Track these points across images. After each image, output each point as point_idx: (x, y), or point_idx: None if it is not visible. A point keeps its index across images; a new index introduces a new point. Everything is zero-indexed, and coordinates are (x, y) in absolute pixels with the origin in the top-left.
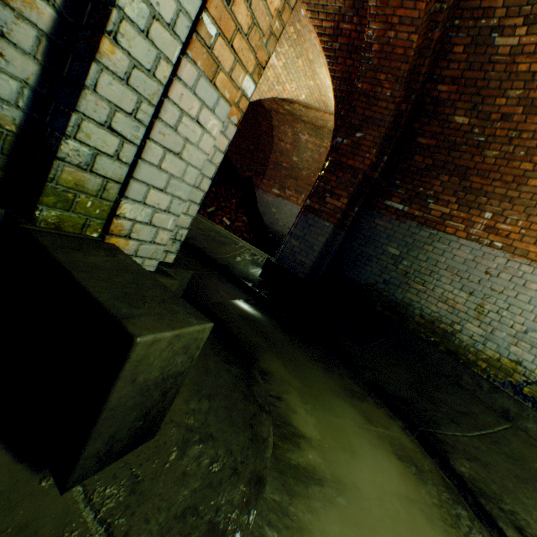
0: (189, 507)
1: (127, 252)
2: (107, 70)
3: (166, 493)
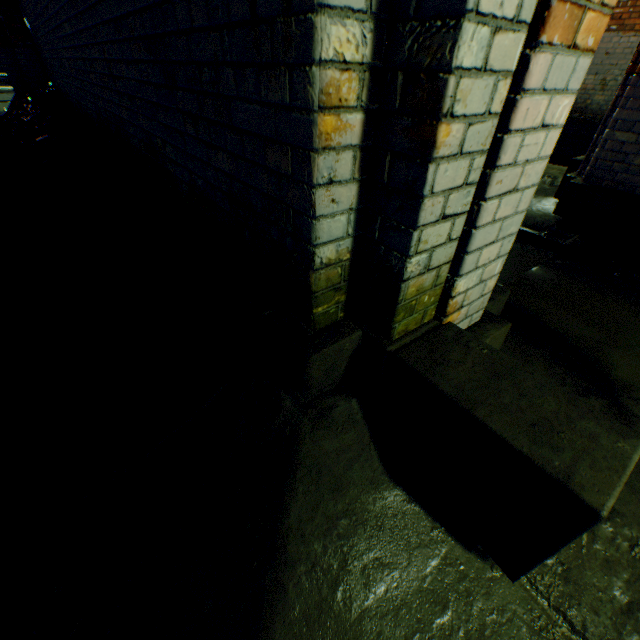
0: (630, 601)
1: (458, 320)
2: (442, 159)
3: (598, 583)
